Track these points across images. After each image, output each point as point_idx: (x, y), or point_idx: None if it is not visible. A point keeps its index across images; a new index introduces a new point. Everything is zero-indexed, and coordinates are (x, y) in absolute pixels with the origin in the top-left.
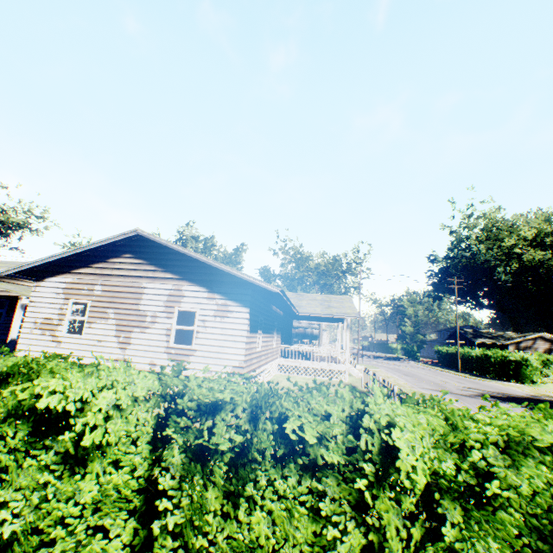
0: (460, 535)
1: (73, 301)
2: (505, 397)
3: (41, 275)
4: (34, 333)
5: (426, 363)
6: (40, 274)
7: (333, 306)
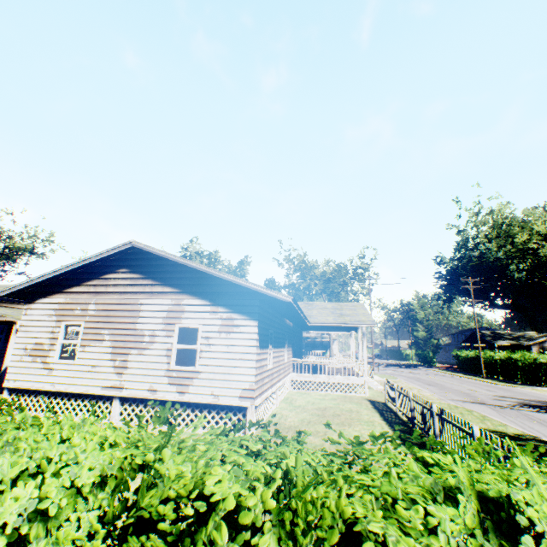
0: None
1: (65, 323)
2: (546, 406)
3: (32, 296)
4: (25, 360)
5: (444, 369)
6: (31, 295)
7: (346, 314)
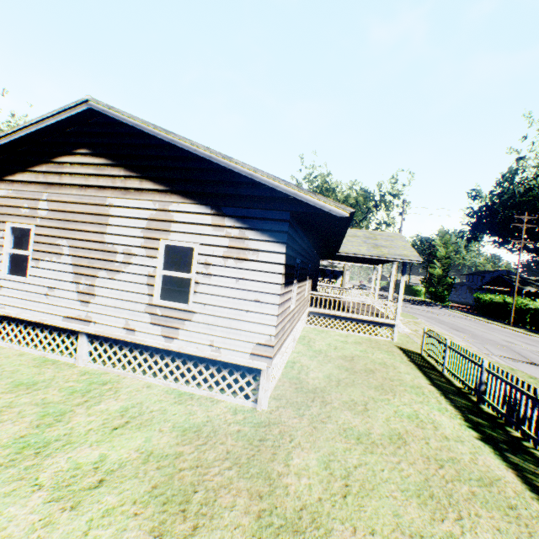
0: None
1: (9, 225)
2: None
3: None
4: None
5: (460, 310)
6: None
7: (382, 245)
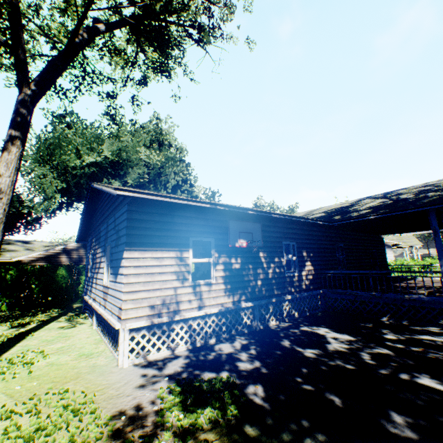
0: None
1: None
2: None
3: None
4: None
5: None
6: None
7: (405, 241)
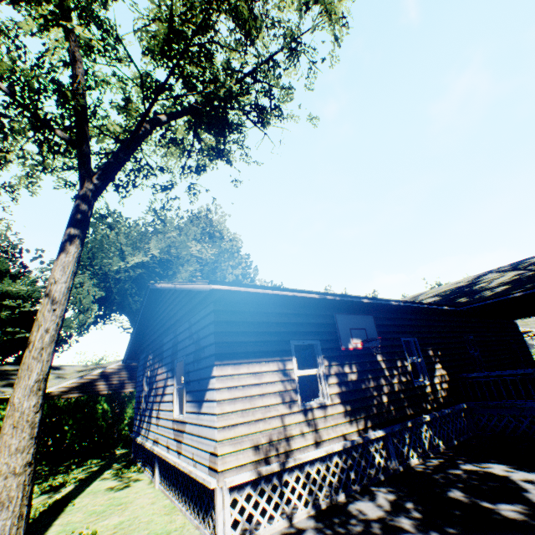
0: None
1: None
2: None
3: None
4: None
5: None
6: None
7: (534, 327)
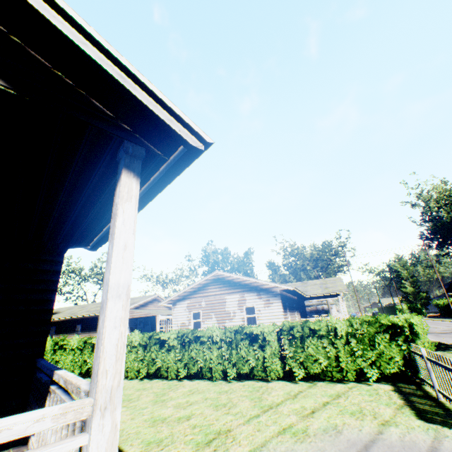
0: (356, 344)
1: (192, 312)
2: None
3: (174, 302)
4: None
5: (430, 317)
6: (174, 301)
7: (329, 286)
